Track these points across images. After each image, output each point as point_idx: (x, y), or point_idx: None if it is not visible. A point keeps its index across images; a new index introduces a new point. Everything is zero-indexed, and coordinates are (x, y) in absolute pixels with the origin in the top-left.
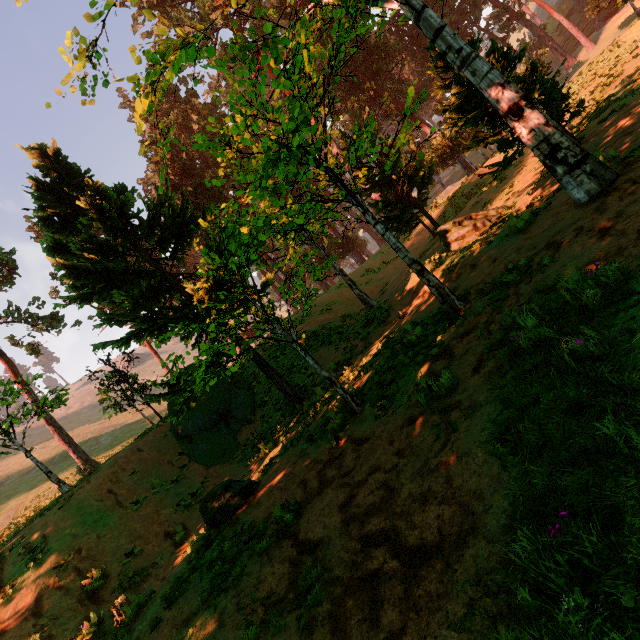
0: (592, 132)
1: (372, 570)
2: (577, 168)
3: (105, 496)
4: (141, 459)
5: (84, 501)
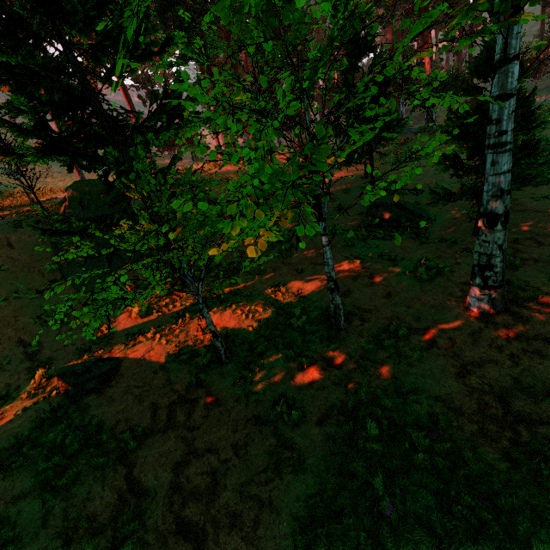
0: (523, 202)
1: None
2: (488, 290)
3: None
4: (9, 257)
5: None
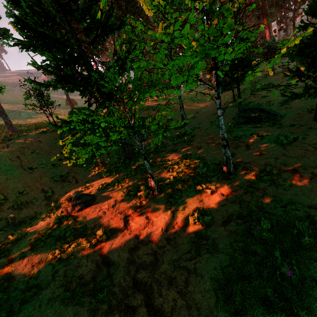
0: None
1: (133, 305)
2: None
3: (15, 159)
4: (39, 147)
5: (3, 157)
